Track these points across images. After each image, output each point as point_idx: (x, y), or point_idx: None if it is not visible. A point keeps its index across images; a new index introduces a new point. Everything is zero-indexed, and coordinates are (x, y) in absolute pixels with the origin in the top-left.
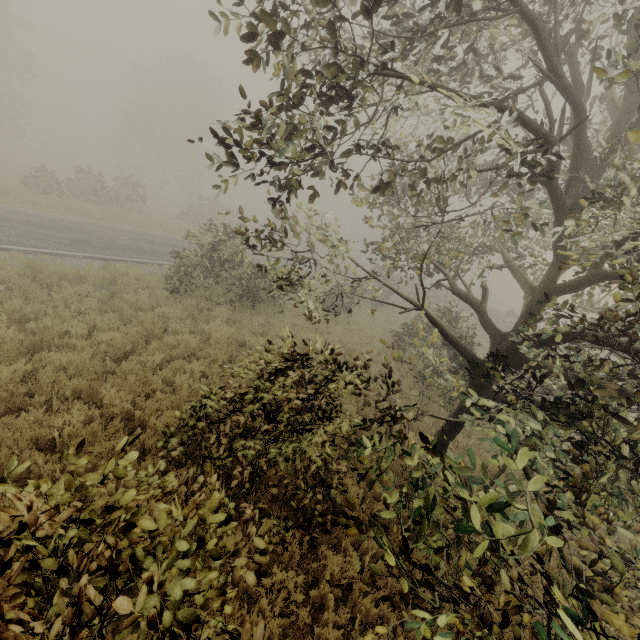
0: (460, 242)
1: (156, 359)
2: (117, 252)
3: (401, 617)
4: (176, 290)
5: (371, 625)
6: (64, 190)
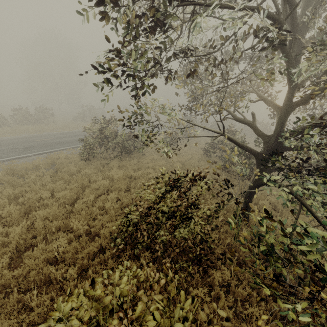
0: (228, 93)
1: (91, 198)
2: (50, 147)
3: (257, 291)
4: (87, 159)
5: (244, 300)
6: (10, 122)
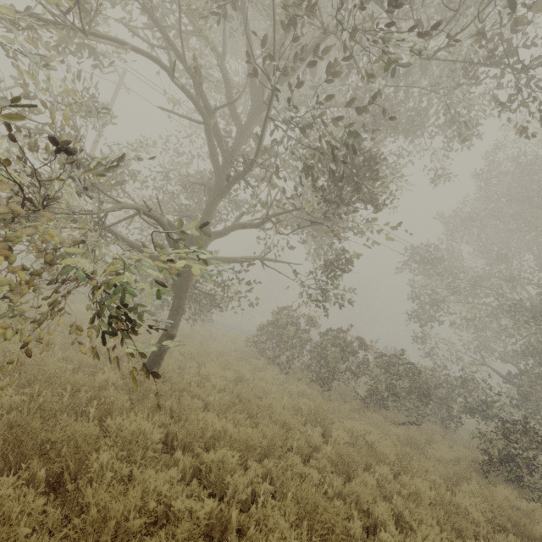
0: None
1: None
2: None
3: None
4: None
5: None
6: None
